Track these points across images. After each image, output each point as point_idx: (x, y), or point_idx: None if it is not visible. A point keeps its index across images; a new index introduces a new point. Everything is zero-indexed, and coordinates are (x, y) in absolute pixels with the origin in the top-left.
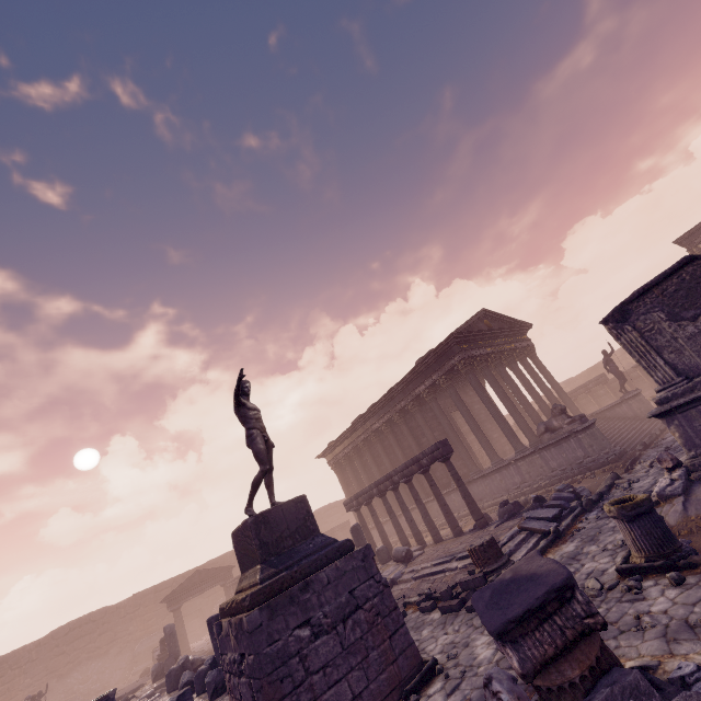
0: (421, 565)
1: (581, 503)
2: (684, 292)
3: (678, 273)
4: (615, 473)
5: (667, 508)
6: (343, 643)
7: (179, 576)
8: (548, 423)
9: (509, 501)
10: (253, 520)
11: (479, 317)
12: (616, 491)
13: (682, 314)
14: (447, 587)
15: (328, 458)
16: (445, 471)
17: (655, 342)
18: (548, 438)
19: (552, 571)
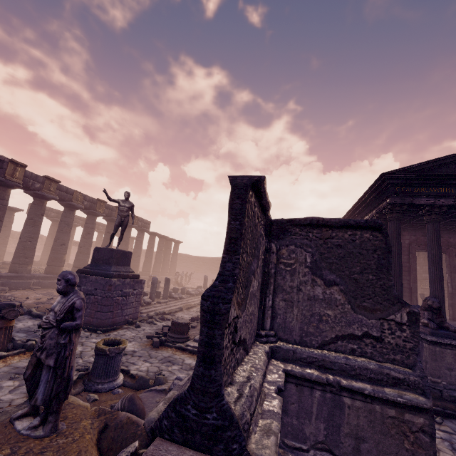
0: None
1: None
2: None
3: None
4: None
5: (163, 385)
6: None
7: None
8: None
9: None
10: (95, 248)
11: None
12: None
13: None
14: (167, 325)
15: None
16: None
17: None
18: None
19: None
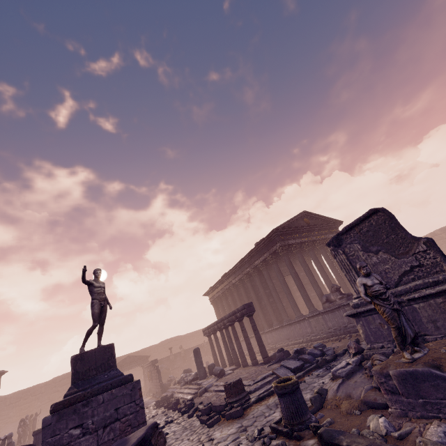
0: (221, 383)
1: (317, 361)
2: (371, 233)
3: (369, 219)
4: (355, 340)
5: (332, 385)
6: (99, 441)
7: (123, 356)
8: (328, 296)
9: (303, 343)
10: (74, 358)
11: (300, 216)
12: (347, 355)
13: (370, 248)
14: (207, 407)
15: (209, 296)
16: (270, 316)
17: (355, 264)
18: (327, 306)
19: (129, 444)
